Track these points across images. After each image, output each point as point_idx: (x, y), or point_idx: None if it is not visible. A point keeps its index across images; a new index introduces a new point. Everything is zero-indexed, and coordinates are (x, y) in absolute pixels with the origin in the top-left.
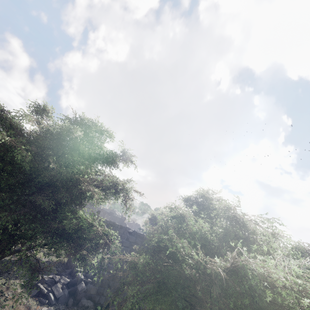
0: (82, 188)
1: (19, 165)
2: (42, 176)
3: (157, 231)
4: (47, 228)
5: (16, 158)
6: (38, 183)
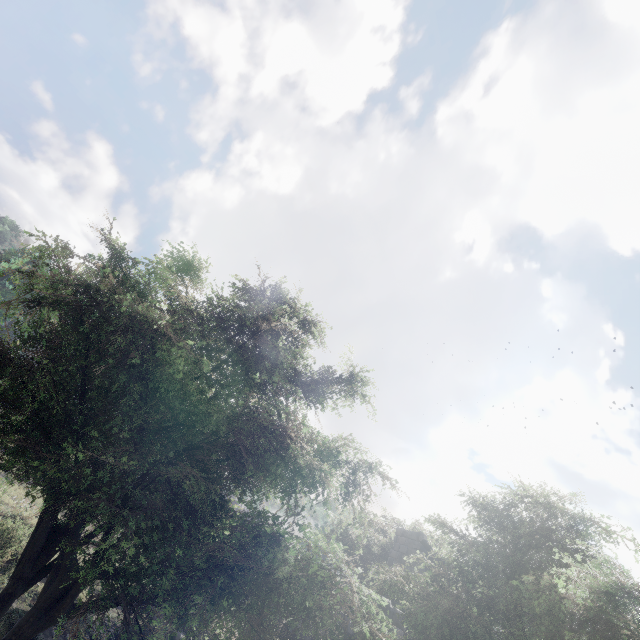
0: (296, 458)
1: (153, 384)
2: (215, 417)
3: (424, 589)
4: (193, 561)
5: (175, 367)
6: (197, 435)
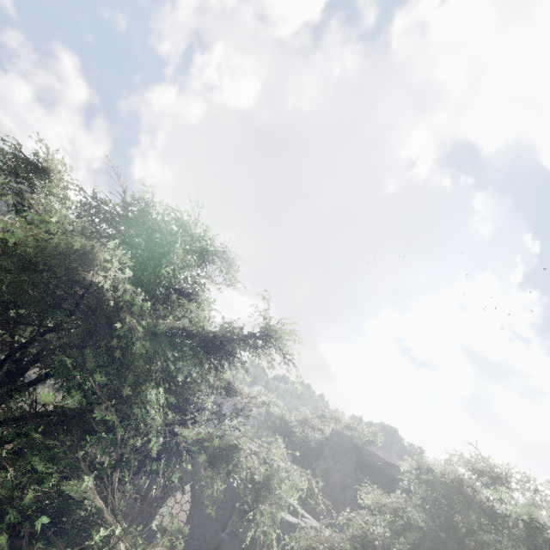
0: None
1: None
2: None
3: None
4: None
5: None
6: None
